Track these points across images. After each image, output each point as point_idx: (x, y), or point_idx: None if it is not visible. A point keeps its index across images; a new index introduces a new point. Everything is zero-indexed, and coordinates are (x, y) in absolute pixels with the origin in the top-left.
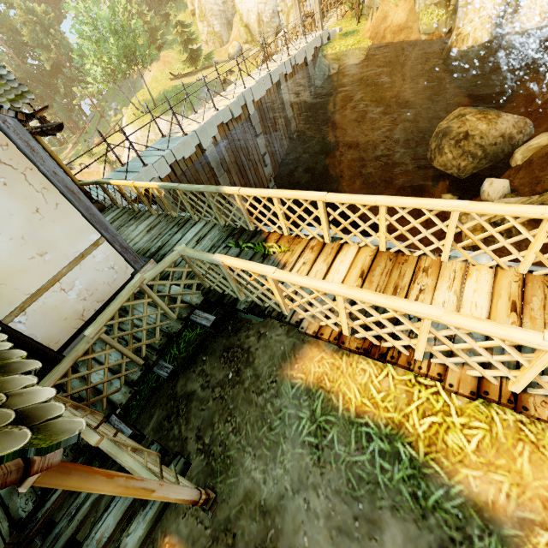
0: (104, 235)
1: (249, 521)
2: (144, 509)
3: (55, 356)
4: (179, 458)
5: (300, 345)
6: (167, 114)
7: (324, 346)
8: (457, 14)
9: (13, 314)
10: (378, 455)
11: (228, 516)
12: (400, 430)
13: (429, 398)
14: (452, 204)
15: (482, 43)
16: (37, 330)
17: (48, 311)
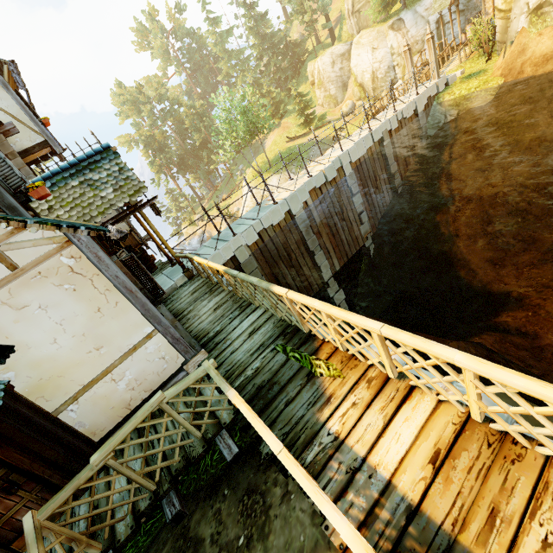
0: (157, 327)
1: None
2: None
3: (89, 452)
4: None
5: (324, 550)
6: (279, 172)
7: None
8: None
9: (67, 403)
10: None
11: None
12: None
13: None
14: None
15: None
16: (86, 418)
17: (98, 400)
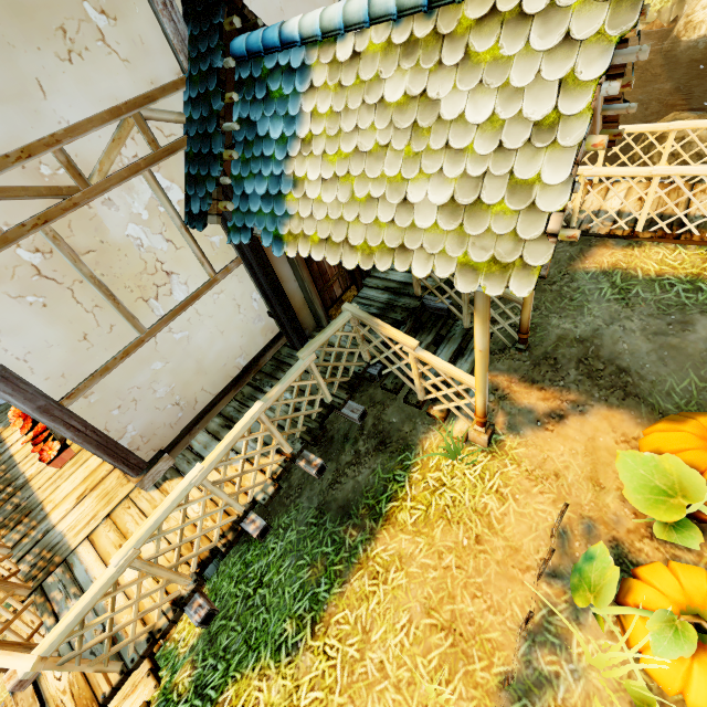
0: None
1: (568, 349)
2: (463, 358)
3: None
4: None
5: (588, 249)
6: None
7: (613, 246)
8: (687, 1)
9: None
10: (682, 292)
11: (545, 352)
12: (699, 277)
13: None
14: None
15: None
16: None
17: None
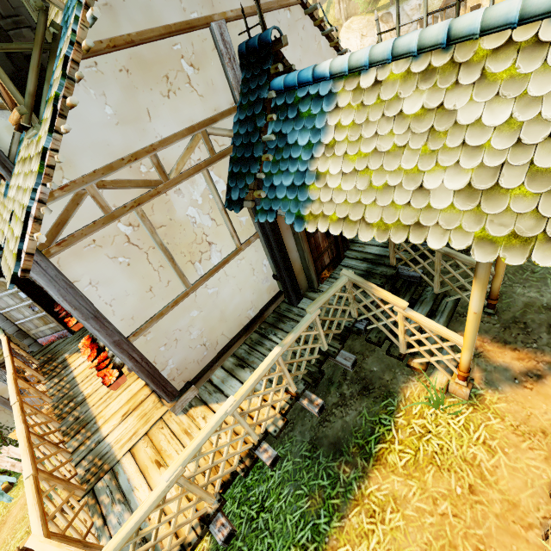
0: None
1: (536, 315)
2: (435, 318)
3: None
4: (449, 297)
5: None
6: None
7: None
8: None
9: None
10: None
11: (513, 316)
12: None
13: None
14: None
15: None
16: None
17: None
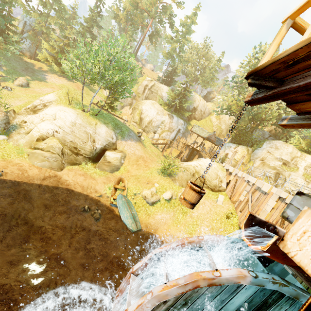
0: None
1: None
2: None
3: None
4: None
5: None
6: (108, 126)
7: None
8: None
9: None
10: None
11: None
12: None
13: None
14: None
15: None
16: None
17: None
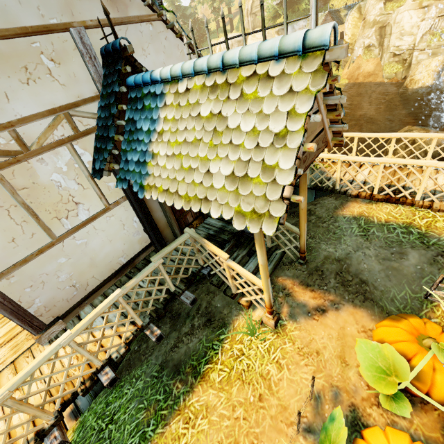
0: None
1: (330, 265)
2: None
3: None
4: (278, 250)
5: (346, 202)
6: None
7: (360, 202)
8: (410, 69)
9: None
10: (400, 233)
11: (316, 266)
12: (410, 224)
13: (424, 214)
14: (434, 134)
15: (428, 85)
16: None
17: None
